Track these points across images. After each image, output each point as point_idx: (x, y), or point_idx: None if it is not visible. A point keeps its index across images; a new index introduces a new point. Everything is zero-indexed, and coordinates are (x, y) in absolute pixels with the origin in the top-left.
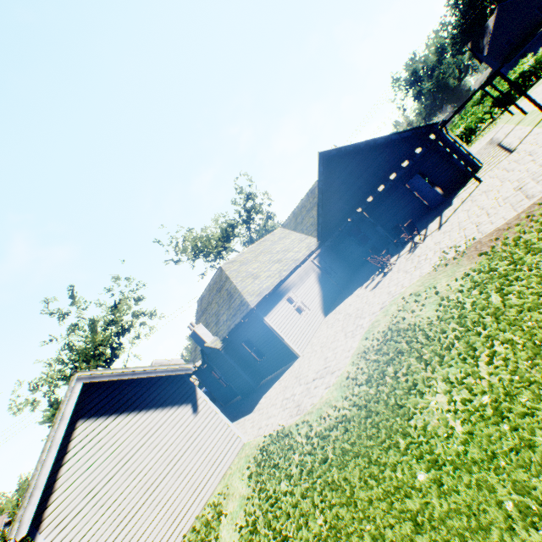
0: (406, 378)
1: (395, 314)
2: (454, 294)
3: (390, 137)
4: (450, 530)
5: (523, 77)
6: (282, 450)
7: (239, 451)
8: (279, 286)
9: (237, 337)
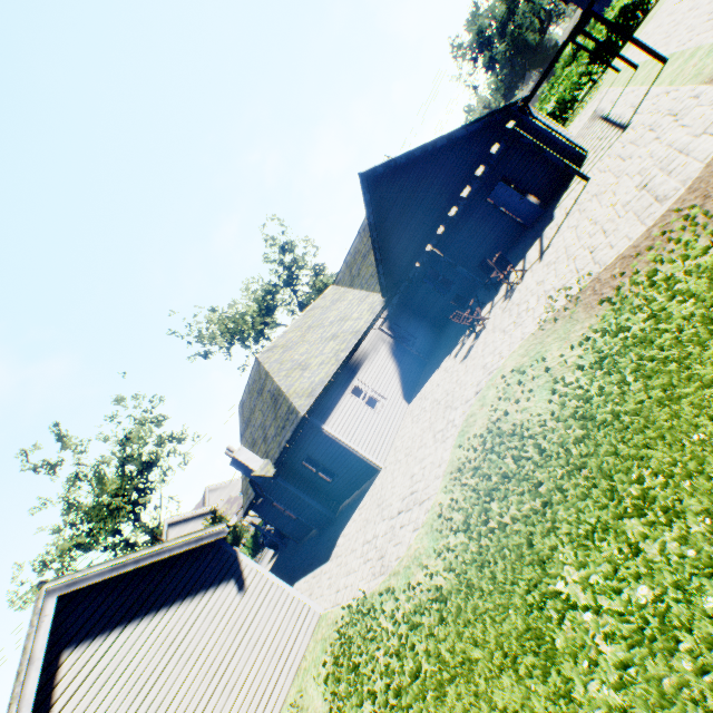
0: (518, 529)
1: (494, 405)
2: (571, 373)
3: (454, 135)
4: None
5: (626, 14)
6: (363, 639)
7: (314, 629)
8: (336, 376)
9: (294, 456)
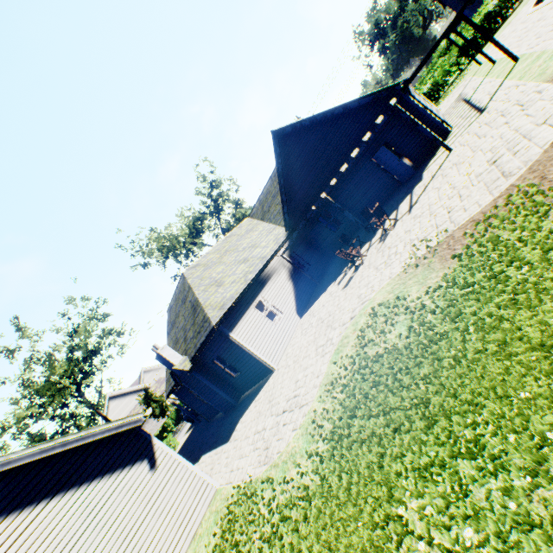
0: (372, 448)
1: (364, 331)
2: (425, 315)
3: (349, 106)
4: None
5: (489, 19)
6: (245, 520)
7: (211, 501)
8: (244, 294)
9: (206, 355)
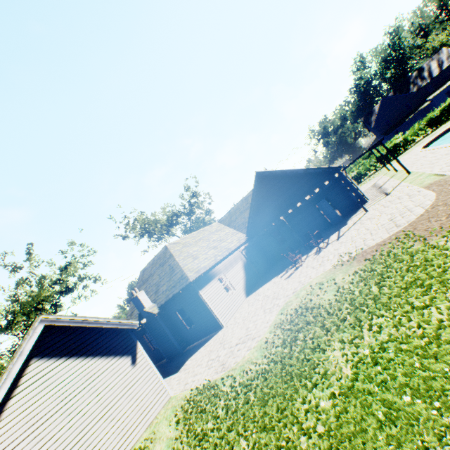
0: (313, 340)
1: (304, 297)
2: (347, 284)
3: (308, 170)
4: (342, 434)
5: (396, 147)
6: (209, 398)
7: (165, 404)
8: (214, 267)
9: (173, 305)
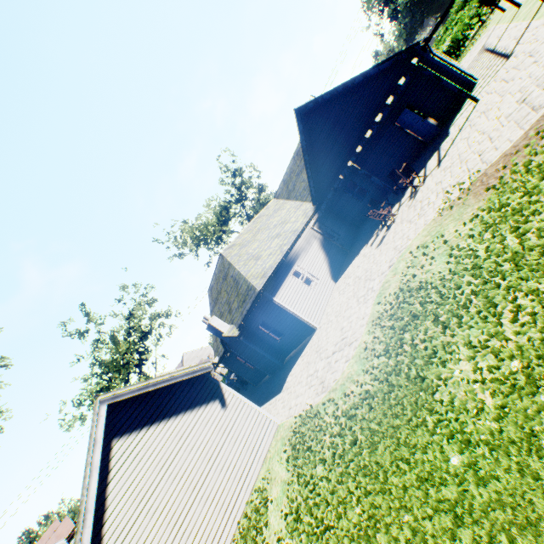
0: (425, 345)
1: (404, 272)
2: (464, 241)
3: (369, 73)
4: (494, 525)
5: None
6: (313, 431)
7: (275, 434)
8: (282, 263)
9: (252, 322)
